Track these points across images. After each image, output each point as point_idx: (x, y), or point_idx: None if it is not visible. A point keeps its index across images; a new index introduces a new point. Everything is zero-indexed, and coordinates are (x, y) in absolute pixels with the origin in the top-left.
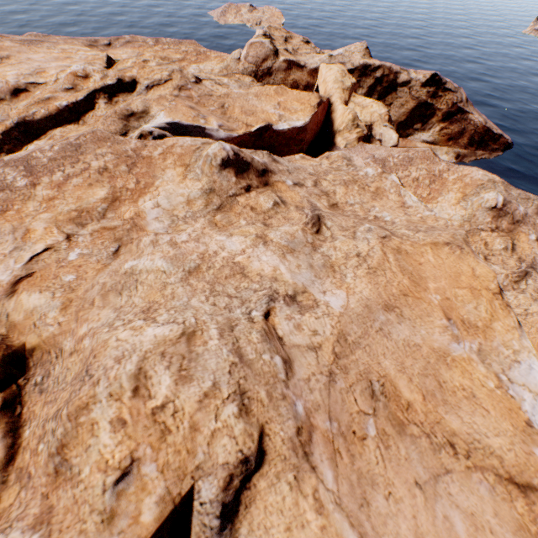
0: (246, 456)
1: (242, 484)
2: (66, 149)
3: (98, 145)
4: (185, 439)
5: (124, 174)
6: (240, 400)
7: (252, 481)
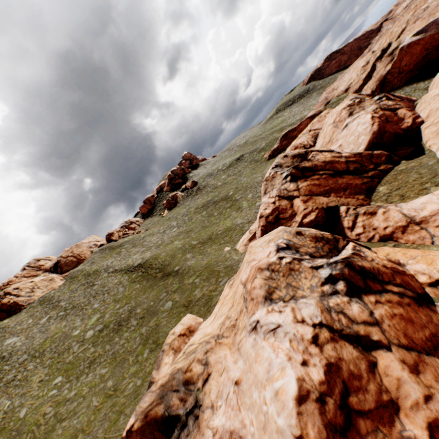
0: (402, 30)
1: (400, 35)
2: (405, 10)
3: (416, 1)
4: (394, 34)
5: (420, 3)
6: (406, 23)
7: (402, 34)
